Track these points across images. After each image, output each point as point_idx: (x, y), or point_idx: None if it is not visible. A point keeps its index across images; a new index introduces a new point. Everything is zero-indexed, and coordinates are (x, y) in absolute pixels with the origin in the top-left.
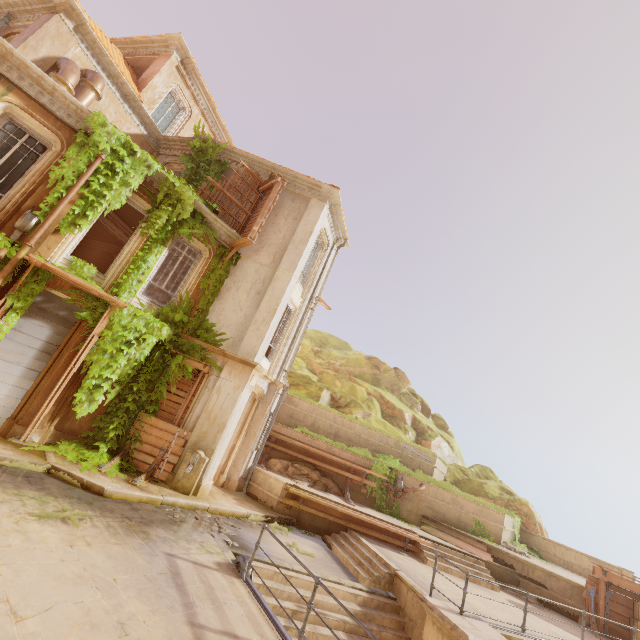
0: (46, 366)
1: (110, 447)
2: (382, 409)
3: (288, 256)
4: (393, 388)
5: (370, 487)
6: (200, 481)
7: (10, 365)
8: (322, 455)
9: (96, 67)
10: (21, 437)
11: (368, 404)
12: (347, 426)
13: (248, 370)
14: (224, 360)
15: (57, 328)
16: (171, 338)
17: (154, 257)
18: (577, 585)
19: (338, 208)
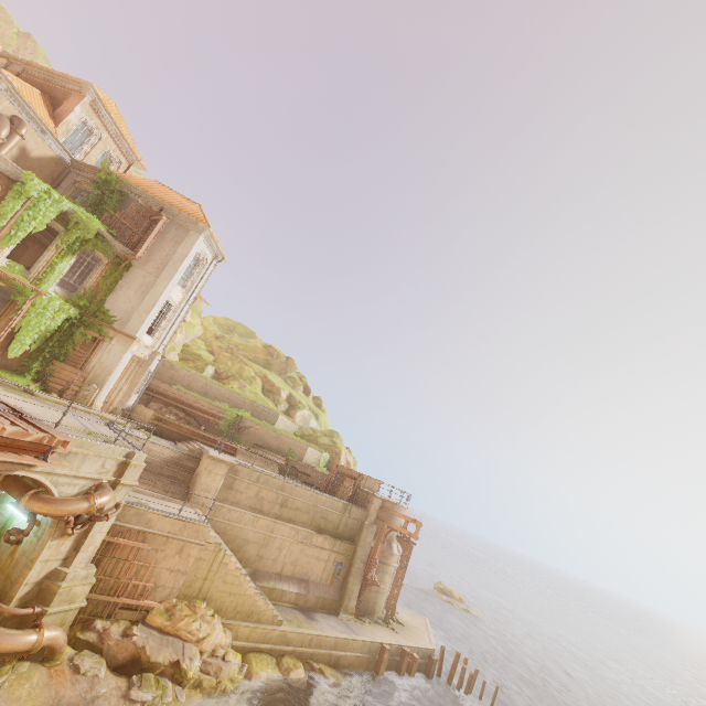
0: None
1: (33, 377)
2: (265, 386)
3: (168, 270)
4: (281, 372)
5: (221, 425)
6: (94, 401)
7: None
8: (190, 404)
9: (21, 113)
10: None
11: (251, 381)
12: (215, 388)
13: (131, 341)
14: (115, 333)
15: None
16: (77, 316)
17: (66, 263)
18: (325, 474)
19: (213, 238)
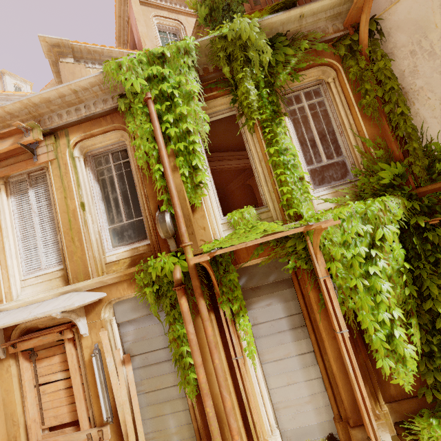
0: (312, 343)
1: None
2: None
3: None
4: None
5: None
6: None
7: (283, 362)
8: None
9: None
10: None
11: None
12: None
13: None
14: None
15: (282, 295)
16: (406, 208)
17: (286, 139)
18: None
19: None
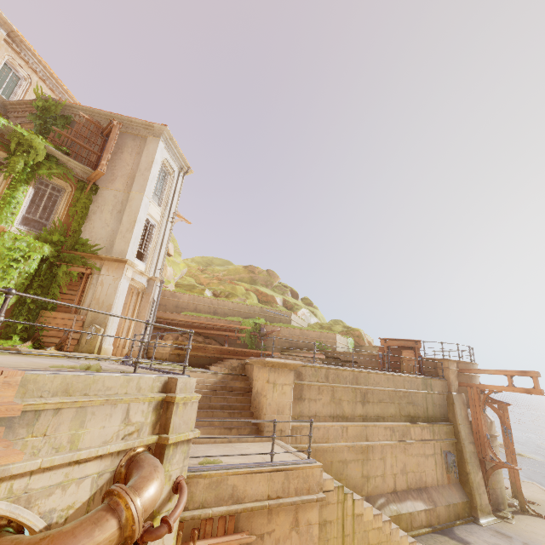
0: None
1: (21, 337)
2: (259, 299)
3: (137, 181)
4: (267, 284)
5: (242, 338)
6: (101, 345)
7: None
8: (204, 326)
9: None
10: None
11: (246, 296)
12: (222, 305)
13: (122, 266)
14: (102, 263)
15: None
16: (54, 254)
17: (21, 194)
18: (373, 355)
19: (172, 142)
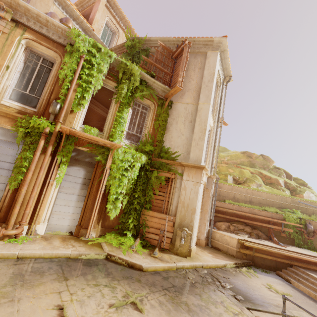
0: (87, 192)
1: (132, 233)
2: (262, 180)
3: (203, 93)
4: (264, 167)
5: (288, 232)
6: (190, 247)
7: (69, 195)
8: (247, 216)
9: (66, 16)
10: (86, 236)
11: (254, 179)
12: (256, 195)
13: (199, 171)
14: (182, 168)
15: (87, 169)
16: (147, 162)
17: (126, 115)
18: None
19: (225, 53)
